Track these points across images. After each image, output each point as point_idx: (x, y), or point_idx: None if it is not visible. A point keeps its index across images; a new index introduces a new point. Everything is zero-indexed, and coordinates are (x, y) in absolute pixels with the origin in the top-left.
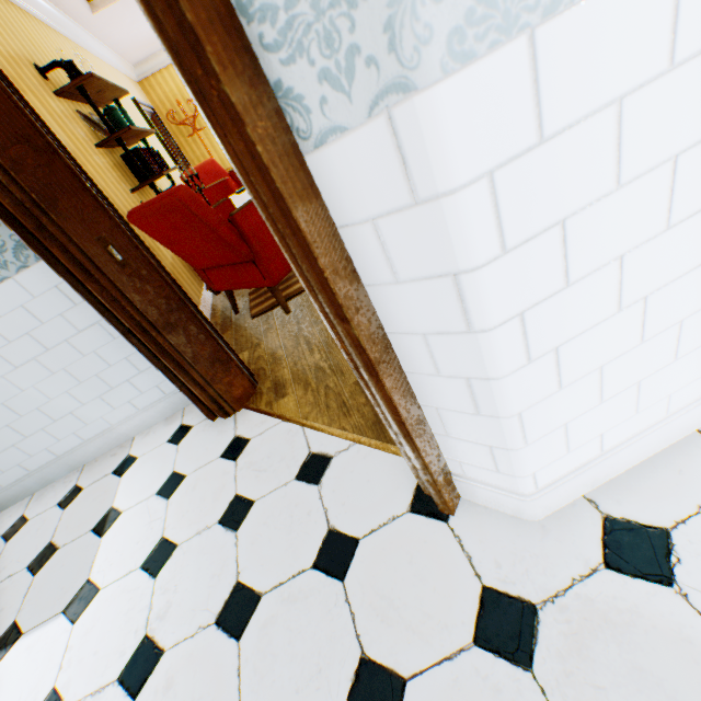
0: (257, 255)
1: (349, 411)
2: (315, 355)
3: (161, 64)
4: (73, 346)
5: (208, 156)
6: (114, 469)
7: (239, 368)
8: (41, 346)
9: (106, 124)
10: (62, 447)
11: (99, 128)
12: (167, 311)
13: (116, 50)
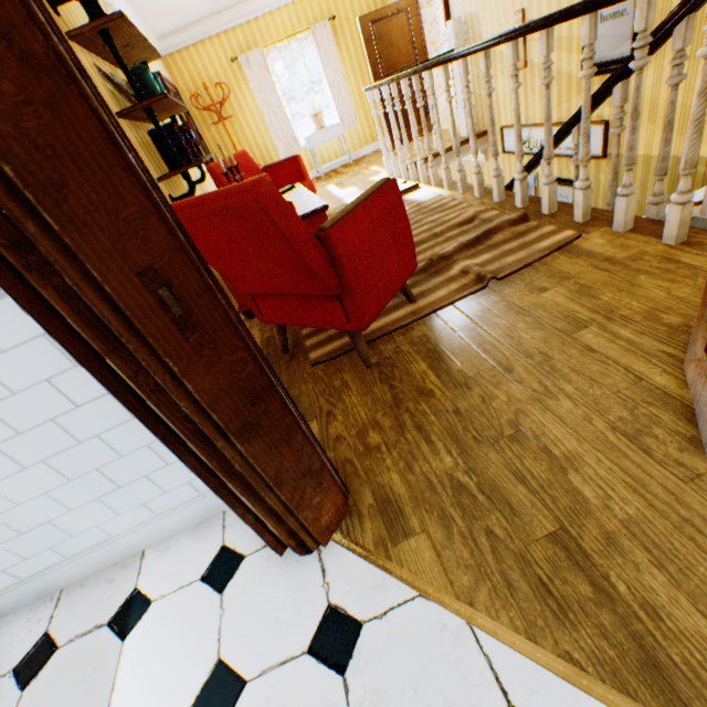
0: (348, 289)
1: (565, 610)
2: (443, 456)
3: (189, 40)
4: (63, 427)
5: (231, 148)
6: (111, 615)
7: (330, 475)
8: (6, 427)
9: (134, 86)
10: (30, 566)
11: (121, 93)
12: (245, 402)
13: (141, 15)
